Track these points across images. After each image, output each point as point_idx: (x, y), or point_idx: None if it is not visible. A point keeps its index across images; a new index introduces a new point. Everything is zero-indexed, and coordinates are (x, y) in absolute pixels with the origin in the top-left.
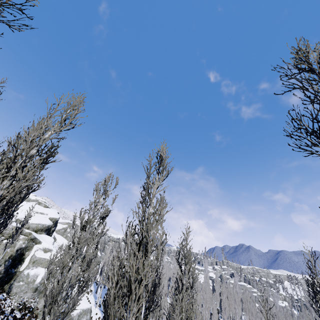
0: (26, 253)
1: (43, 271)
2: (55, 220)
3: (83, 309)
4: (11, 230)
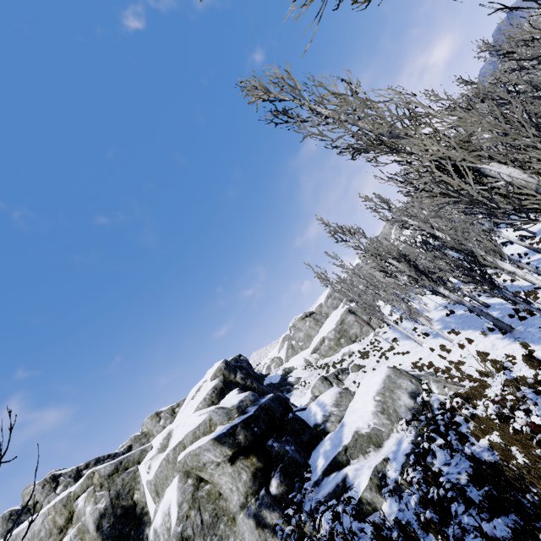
0: (137, 497)
1: (172, 490)
2: (220, 371)
3: (379, 392)
4: (47, 522)
